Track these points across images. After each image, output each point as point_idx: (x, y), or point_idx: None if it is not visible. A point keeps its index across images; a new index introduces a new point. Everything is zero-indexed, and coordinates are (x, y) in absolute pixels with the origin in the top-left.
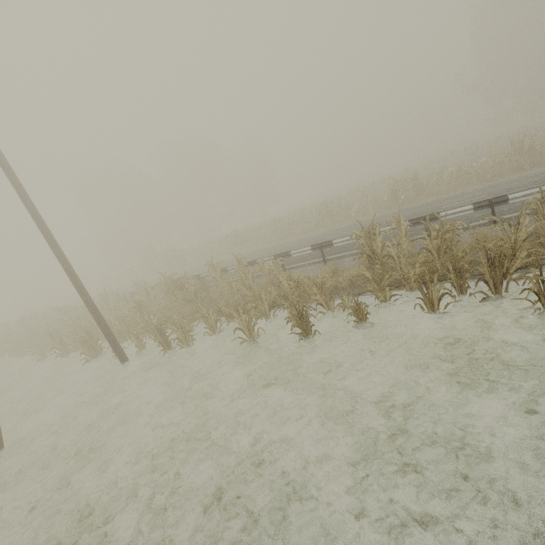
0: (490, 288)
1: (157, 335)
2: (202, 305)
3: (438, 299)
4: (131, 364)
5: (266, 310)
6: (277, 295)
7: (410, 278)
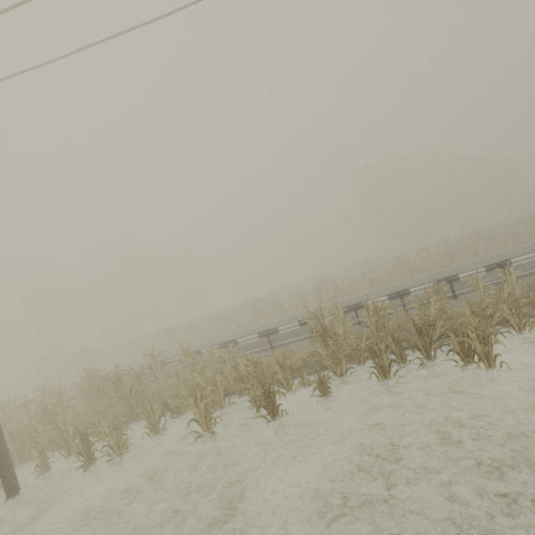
0: (423, 354)
1: (78, 442)
2: (136, 403)
3: (388, 366)
4: (23, 497)
5: (221, 398)
6: (234, 379)
7: (362, 348)
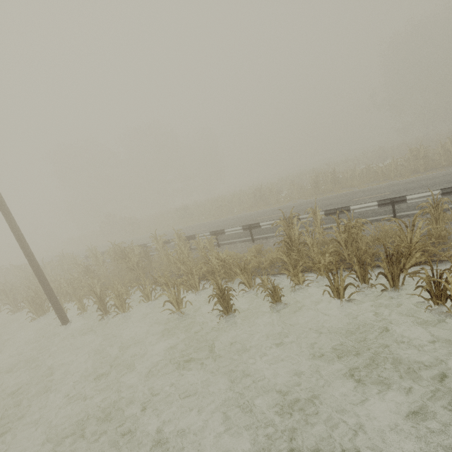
0: (388, 281)
1: (96, 301)
2: (143, 273)
3: (343, 288)
4: (71, 325)
5: (196, 283)
6: (206, 271)
7: (319, 267)
